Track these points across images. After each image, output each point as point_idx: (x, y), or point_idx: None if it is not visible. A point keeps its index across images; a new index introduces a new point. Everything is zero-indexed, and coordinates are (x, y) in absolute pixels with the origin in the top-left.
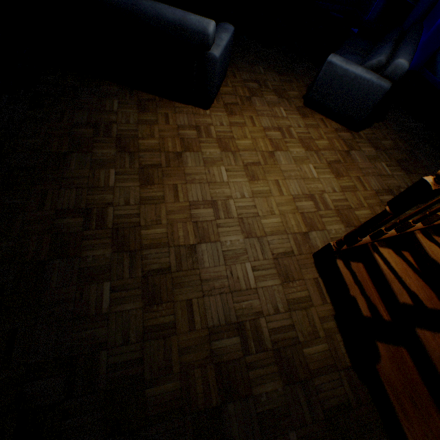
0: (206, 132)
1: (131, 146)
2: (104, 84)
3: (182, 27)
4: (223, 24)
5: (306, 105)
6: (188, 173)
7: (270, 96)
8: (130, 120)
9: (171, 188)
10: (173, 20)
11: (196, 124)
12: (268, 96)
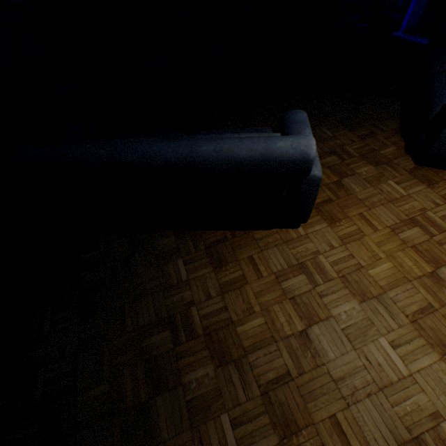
0: (318, 270)
1: (230, 346)
2: (157, 237)
3: (266, 161)
4: (292, 114)
5: (418, 162)
6: (337, 377)
7: (363, 168)
8: (209, 290)
9: (330, 428)
10: (251, 157)
11: (298, 260)
12: (360, 169)
